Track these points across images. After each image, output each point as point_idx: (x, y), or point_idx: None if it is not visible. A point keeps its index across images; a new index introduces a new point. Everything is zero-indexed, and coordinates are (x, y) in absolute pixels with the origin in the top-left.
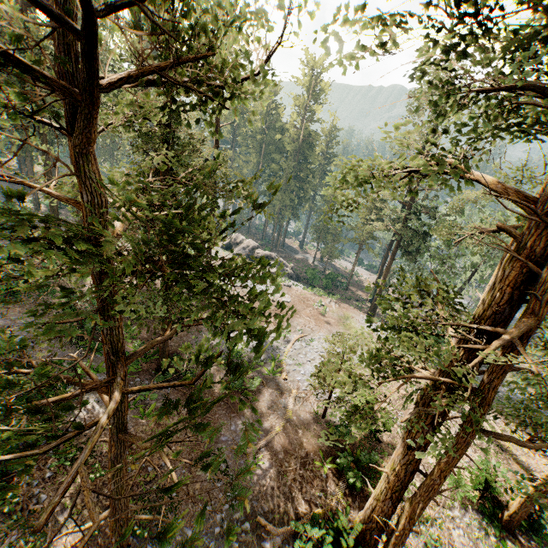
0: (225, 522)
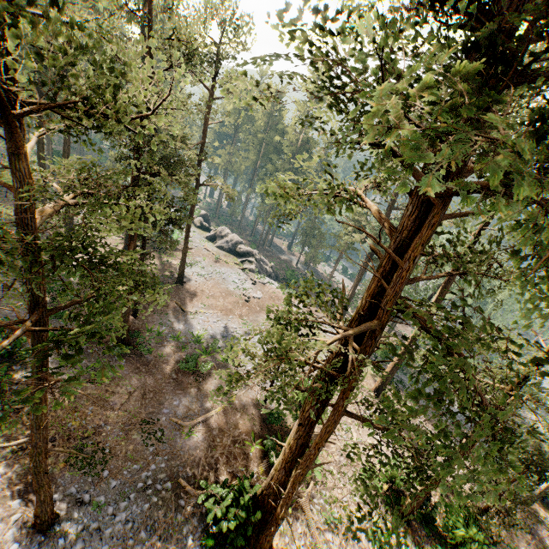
0: (149, 480)
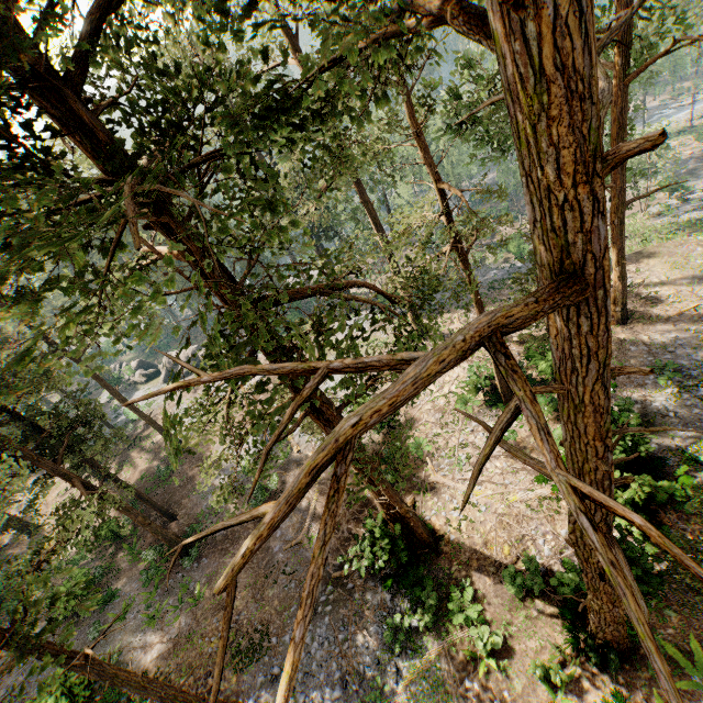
0: None
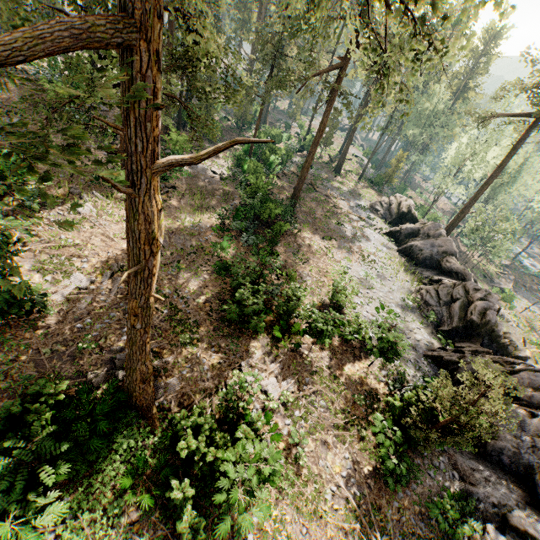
0: None
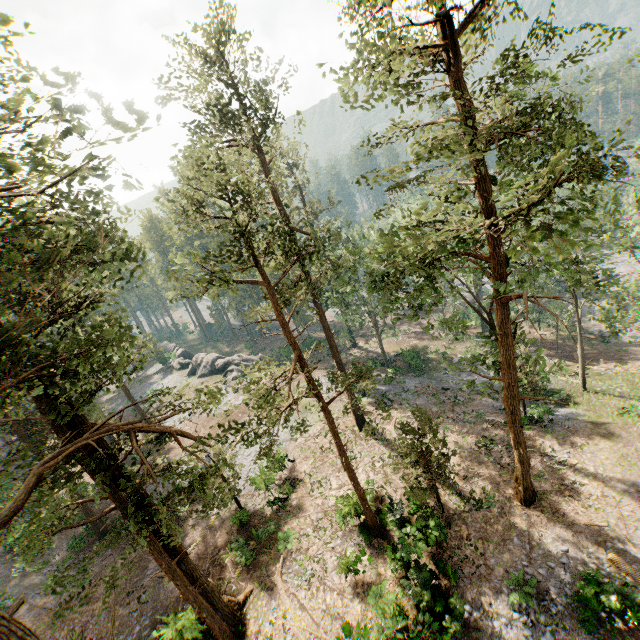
0: None
